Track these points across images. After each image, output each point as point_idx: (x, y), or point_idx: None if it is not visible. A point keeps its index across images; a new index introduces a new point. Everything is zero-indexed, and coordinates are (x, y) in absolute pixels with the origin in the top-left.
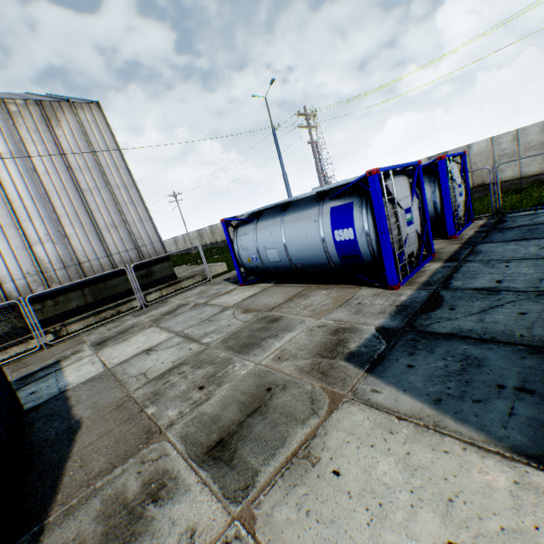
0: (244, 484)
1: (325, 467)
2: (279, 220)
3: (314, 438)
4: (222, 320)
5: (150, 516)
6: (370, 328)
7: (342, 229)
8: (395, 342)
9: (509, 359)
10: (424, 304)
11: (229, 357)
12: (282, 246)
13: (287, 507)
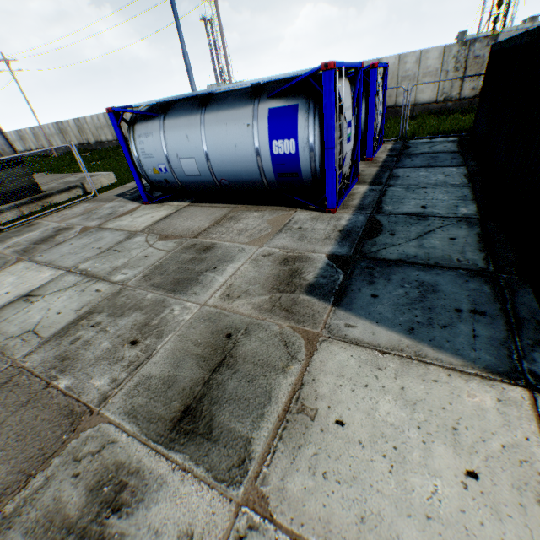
0: (238, 459)
1: (326, 419)
2: (197, 119)
3: (302, 387)
4: (133, 249)
5: (116, 534)
6: (321, 256)
7: (283, 139)
8: (352, 270)
9: (457, 284)
10: (366, 229)
11: (161, 298)
12: (203, 156)
13: (300, 474)
